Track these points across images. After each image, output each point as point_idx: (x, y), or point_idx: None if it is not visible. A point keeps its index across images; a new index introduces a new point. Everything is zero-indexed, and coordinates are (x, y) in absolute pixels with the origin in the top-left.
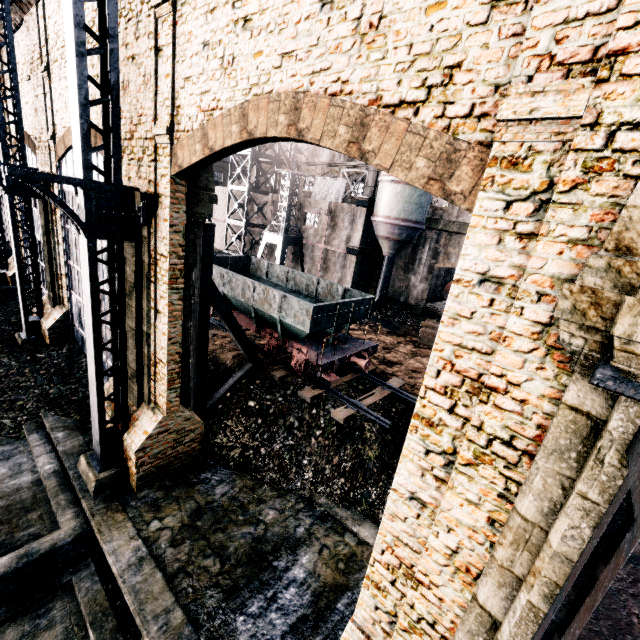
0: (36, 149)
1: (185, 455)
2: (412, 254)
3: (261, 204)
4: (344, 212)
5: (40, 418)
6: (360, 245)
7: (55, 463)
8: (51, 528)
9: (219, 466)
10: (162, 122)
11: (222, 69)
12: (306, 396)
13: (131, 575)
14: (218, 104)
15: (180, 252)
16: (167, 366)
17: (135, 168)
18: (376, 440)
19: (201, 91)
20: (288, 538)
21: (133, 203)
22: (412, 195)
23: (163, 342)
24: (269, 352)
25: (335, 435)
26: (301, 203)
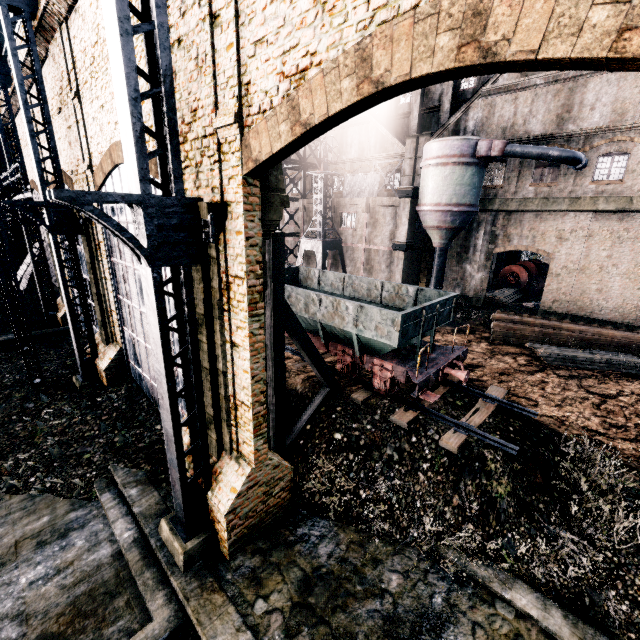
0: (73, 184)
1: (276, 508)
2: (464, 241)
3: (291, 212)
4: (384, 207)
5: (109, 472)
6: (407, 239)
7: (133, 529)
8: (142, 619)
9: (314, 516)
10: (226, 109)
11: (317, 6)
12: (401, 421)
13: None
14: (313, 59)
15: (258, 270)
16: (252, 409)
17: (192, 177)
18: (504, 472)
19: (282, 50)
20: (426, 614)
21: (198, 217)
22: (463, 176)
23: (244, 381)
24: (343, 371)
25: (448, 468)
26: (335, 204)
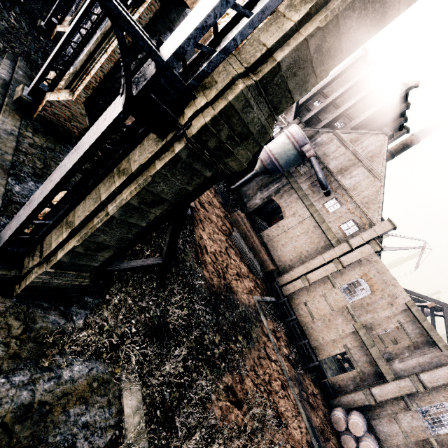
0: None
1: (68, 130)
2: (268, 183)
3: None
4: None
5: (17, 59)
6: None
7: (8, 78)
8: None
9: None
10: None
11: None
12: None
13: (3, 132)
14: None
15: None
16: (91, 78)
17: None
18: None
19: None
20: None
21: None
22: (289, 150)
23: (98, 66)
24: None
25: None
26: None
